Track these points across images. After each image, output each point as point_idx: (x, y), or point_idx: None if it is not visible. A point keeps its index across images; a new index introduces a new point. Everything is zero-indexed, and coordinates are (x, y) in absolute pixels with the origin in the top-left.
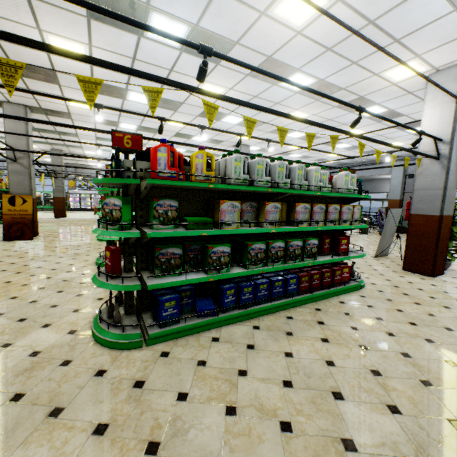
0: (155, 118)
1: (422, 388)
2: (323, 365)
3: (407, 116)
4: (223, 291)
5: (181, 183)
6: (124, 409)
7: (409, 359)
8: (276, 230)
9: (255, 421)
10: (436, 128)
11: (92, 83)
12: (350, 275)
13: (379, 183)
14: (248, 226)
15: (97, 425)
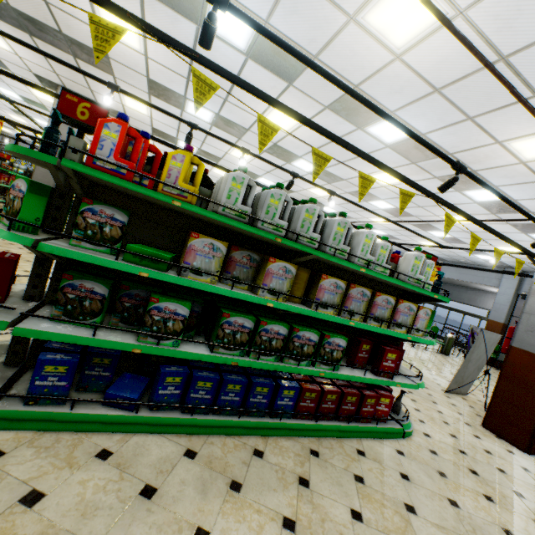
0: (184, 122)
1: None
2: None
3: (534, 214)
4: (160, 375)
5: (123, 182)
6: None
7: None
8: (276, 305)
9: None
10: None
11: None
12: (394, 411)
13: (481, 295)
14: (237, 286)
15: None
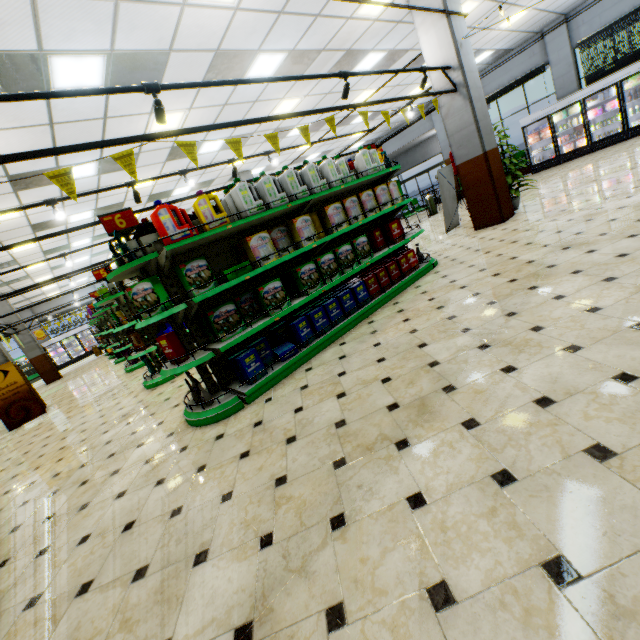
0: (123, 186)
1: (487, 308)
2: (408, 336)
3: (413, 50)
4: (295, 327)
5: (198, 237)
6: (256, 439)
7: (478, 296)
8: (317, 243)
9: (362, 390)
10: (440, 56)
11: (63, 175)
12: (420, 260)
13: (428, 145)
14: (287, 253)
15: (240, 455)
